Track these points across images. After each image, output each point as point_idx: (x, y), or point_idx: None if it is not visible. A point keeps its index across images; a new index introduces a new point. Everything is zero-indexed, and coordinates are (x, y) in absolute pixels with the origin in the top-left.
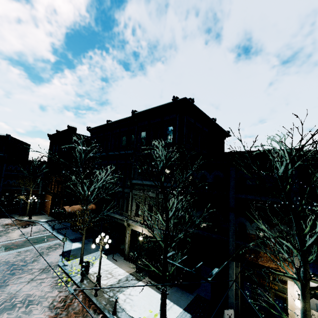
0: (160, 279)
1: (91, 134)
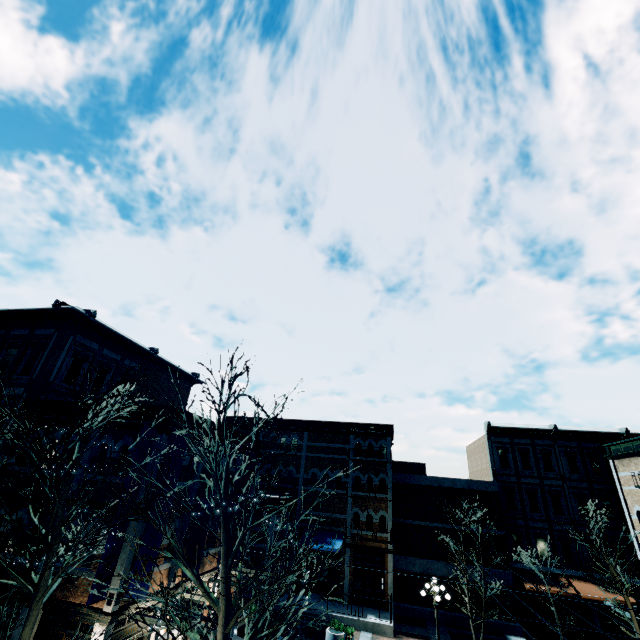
0: None
1: None
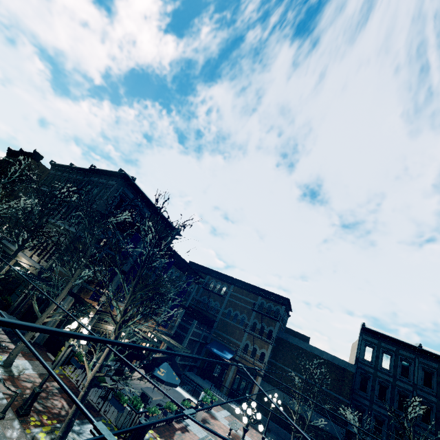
0: (4, 303)
1: (51, 169)
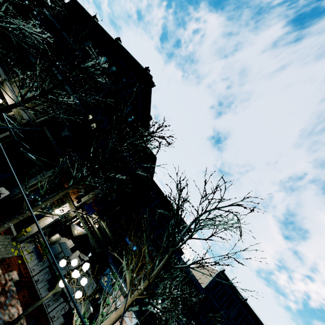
0: None
1: (69, 3)
